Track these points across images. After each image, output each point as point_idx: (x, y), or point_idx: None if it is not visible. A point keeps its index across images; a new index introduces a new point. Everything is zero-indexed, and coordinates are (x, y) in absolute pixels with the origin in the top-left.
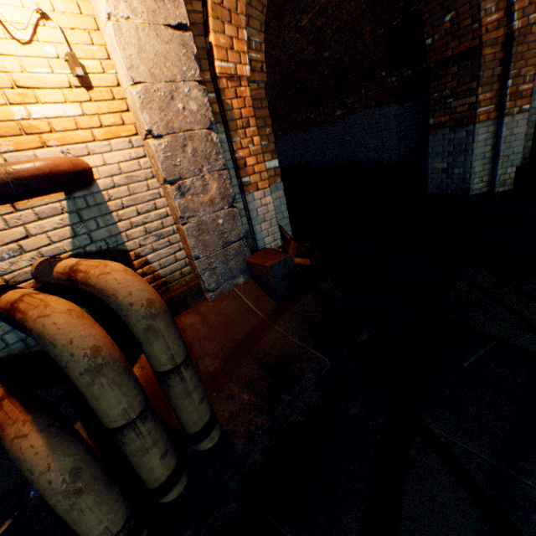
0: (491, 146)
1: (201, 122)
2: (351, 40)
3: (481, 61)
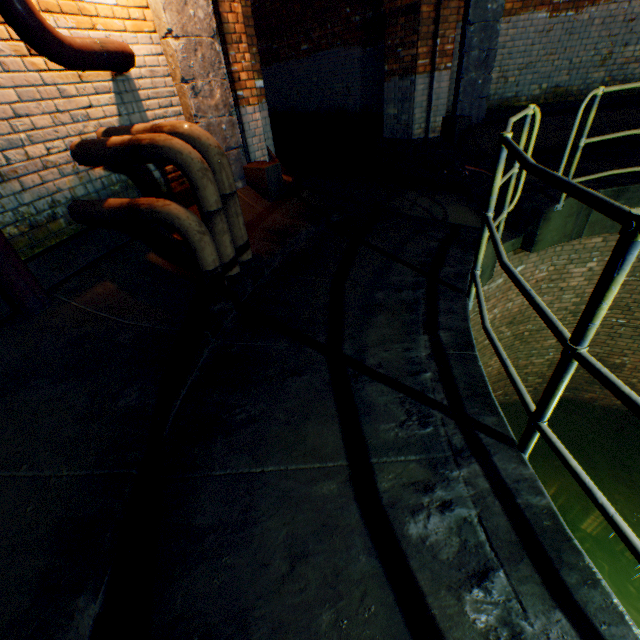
0: (427, 97)
1: (207, 31)
2: None
3: (421, 18)
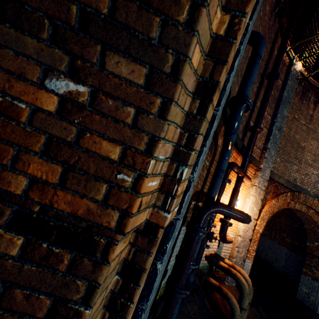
0: None
1: (248, 237)
2: (275, 215)
3: None
